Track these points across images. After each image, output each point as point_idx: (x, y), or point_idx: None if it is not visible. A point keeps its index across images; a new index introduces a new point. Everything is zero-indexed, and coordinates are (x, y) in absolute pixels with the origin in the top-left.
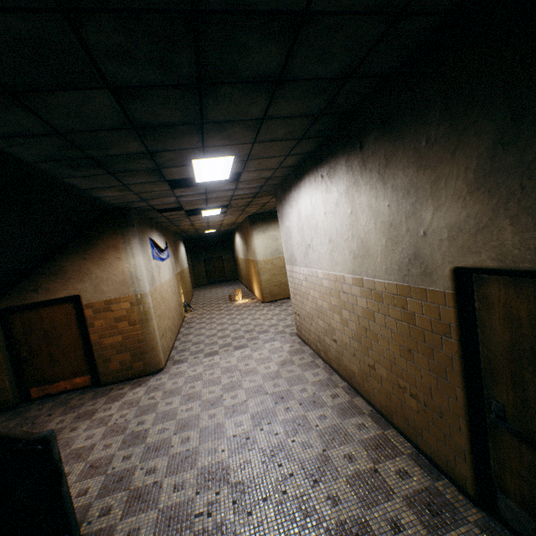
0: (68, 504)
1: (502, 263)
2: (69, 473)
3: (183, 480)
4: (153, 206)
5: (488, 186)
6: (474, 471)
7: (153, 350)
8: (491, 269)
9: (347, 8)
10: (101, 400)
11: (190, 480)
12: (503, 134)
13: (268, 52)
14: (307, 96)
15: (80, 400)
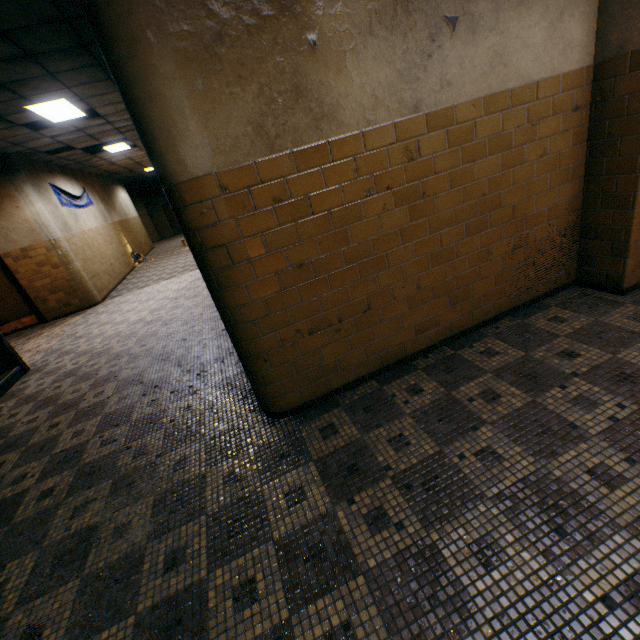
0: (13, 351)
1: None
2: (23, 357)
3: (94, 342)
4: (35, 149)
5: None
6: None
7: (85, 288)
8: None
9: (26, 25)
10: (48, 328)
11: (98, 341)
12: None
13: (1, 47)
14: (69, 58)
15: (31, 332)
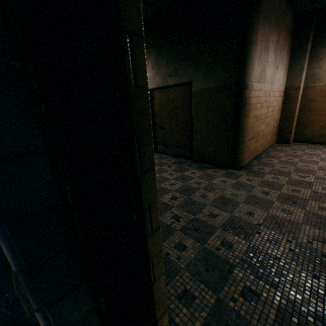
0: None
1: (157, 86)
2: None
3: None
4: None
5: (155, 67)
6: (154, 144)
7: None
8: (156, 88)
9: None
10: None
11: None
12: (157, 55)
13: None
14: None
15: None
